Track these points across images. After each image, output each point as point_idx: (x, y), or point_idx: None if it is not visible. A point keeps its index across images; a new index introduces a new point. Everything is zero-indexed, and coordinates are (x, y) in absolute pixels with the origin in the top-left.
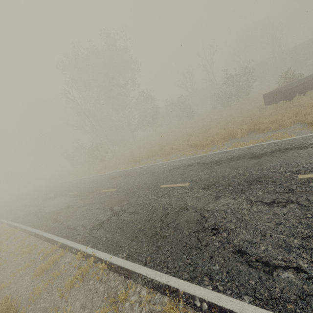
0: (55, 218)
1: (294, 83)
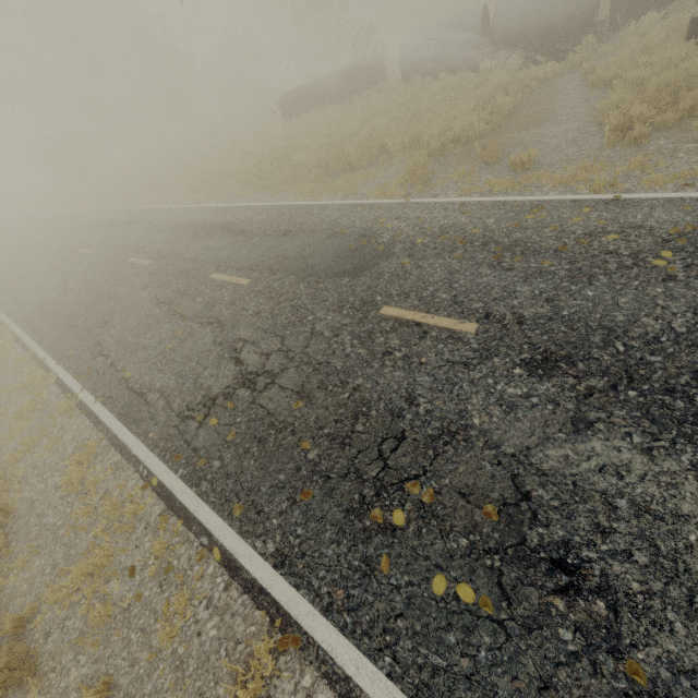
0: None
1: (336, 76)
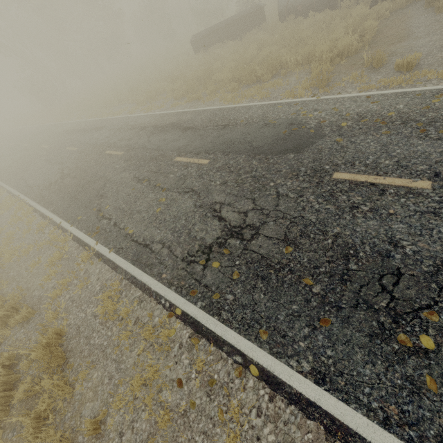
0: None
1: (228, 22)
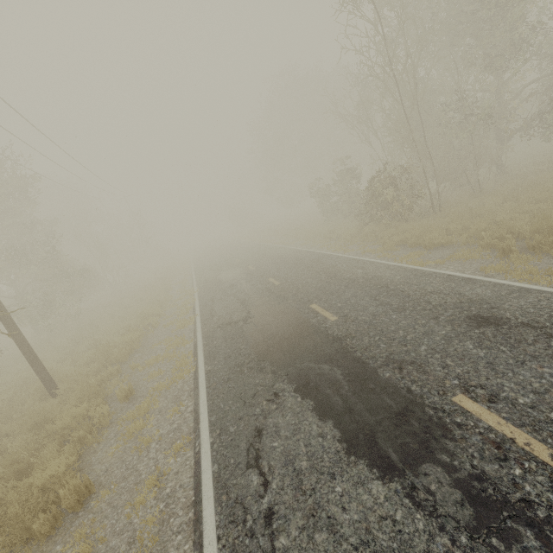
0: (260, 425)
1: None
